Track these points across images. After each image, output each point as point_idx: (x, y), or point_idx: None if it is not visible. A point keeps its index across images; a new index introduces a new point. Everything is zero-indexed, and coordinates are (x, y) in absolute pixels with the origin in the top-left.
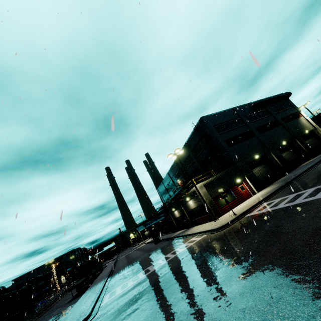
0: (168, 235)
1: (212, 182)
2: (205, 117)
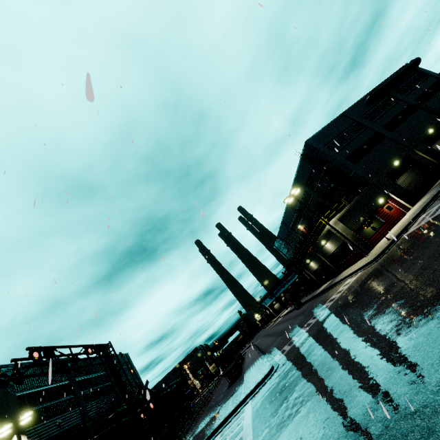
0: (310, 295)
1: (348, 213)
2: (310, 139)
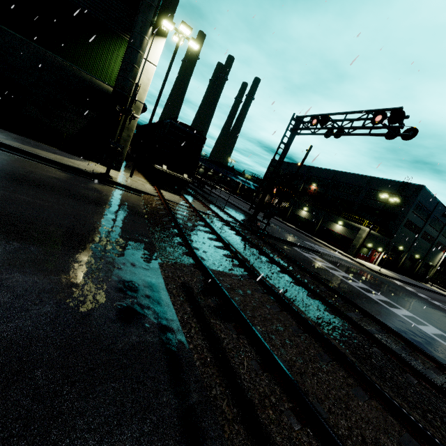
0: None
1: (373, 236)
2: (425, 188)
